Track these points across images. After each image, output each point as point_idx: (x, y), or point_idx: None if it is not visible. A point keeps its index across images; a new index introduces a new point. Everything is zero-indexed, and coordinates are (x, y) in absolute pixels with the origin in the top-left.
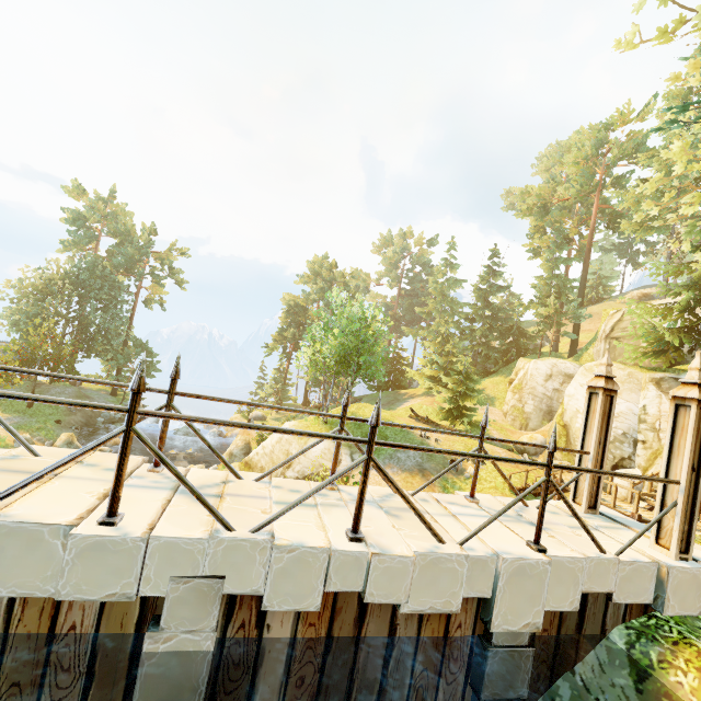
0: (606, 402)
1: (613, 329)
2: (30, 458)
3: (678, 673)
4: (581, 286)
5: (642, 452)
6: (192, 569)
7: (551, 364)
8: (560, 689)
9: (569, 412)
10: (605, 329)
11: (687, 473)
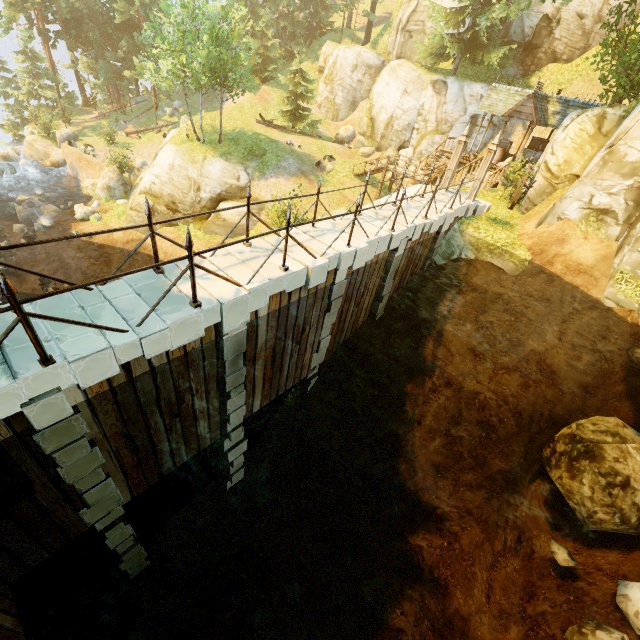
0: (463, 147)
1: (409, 21)
2: (336, 222)
3: (469, 229)
4: None
5: (415, 137)
6: (404, 236)
7: (357, 53)
8: (443, 242)
9: (376, 108)
10: (402, 19)
11: (483, 176)
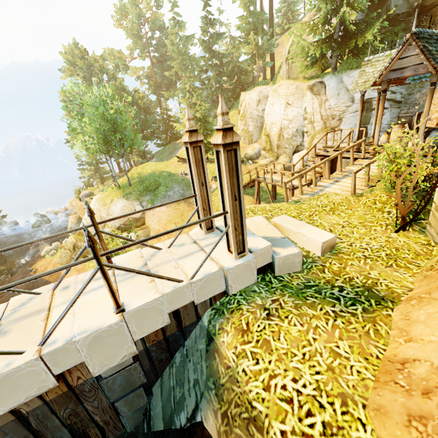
0: (197, 152)
1: (289, 51)
2: None
3: (225, 335)
4: (270, 17)
5: (306, 139)
6: None
7: (258, 92)
8: (176, 359)
9: (268, 125)
10: (285, 53)
11: (229, 205)
